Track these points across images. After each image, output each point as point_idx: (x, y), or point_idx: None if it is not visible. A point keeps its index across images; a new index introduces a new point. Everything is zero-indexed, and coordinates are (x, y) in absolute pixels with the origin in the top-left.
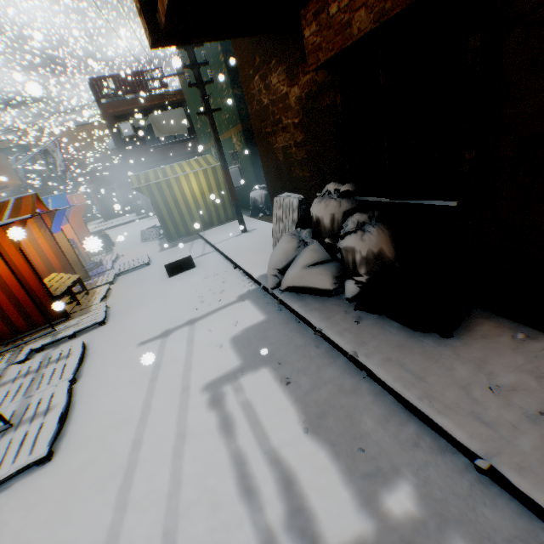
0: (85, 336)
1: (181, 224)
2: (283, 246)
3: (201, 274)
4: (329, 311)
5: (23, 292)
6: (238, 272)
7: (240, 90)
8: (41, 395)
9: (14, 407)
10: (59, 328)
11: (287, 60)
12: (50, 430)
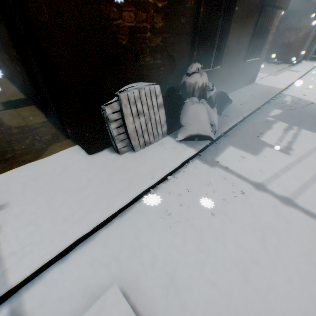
0: None
1: None
2: (205, 109)
3: (165, 242)
4: (225, 120)
5: None
6: (165, 184)
7: None
8: None
9: None
10: None
11: None
12: None
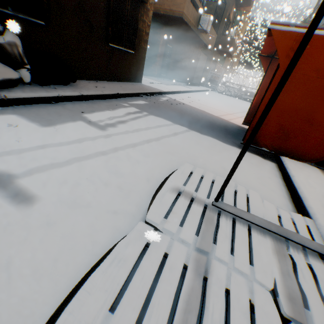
0: None
1: None
2: None
3: None
4: (40, 89)
5: None
6: None
7: None
8: (185, 231)
9: (222, 252)
10: None
11: None
12: (182, 173)
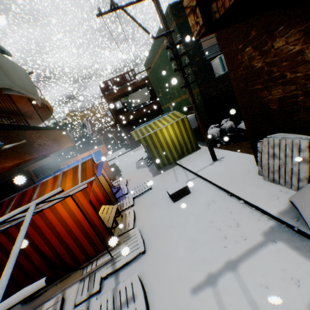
0: (134, 265)
1: (165, 158)
2: None
3: (201, 201)
4: None
5: (91, 230)
6: (237, 201)
7: (196, 67)
8: None
9: None
10: (113, 254)
11: (309, 19)
12: None
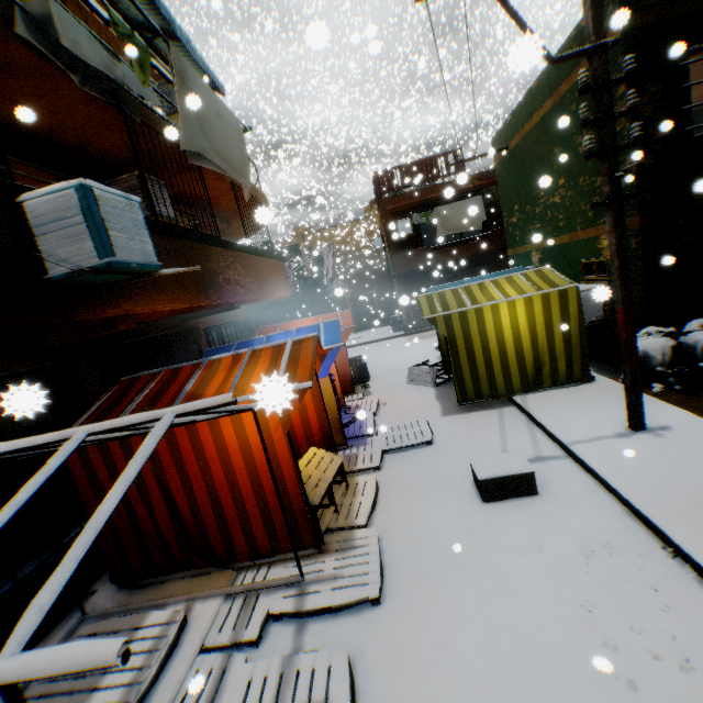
0: (346, 621)
1: (485, 379)
2: None
3: (566, 533)
4: None
5: (274, 497)
6: (694, 581)
7: (650, 155)
8: None
9: None
10: (306, 570)
11: None
12: None
